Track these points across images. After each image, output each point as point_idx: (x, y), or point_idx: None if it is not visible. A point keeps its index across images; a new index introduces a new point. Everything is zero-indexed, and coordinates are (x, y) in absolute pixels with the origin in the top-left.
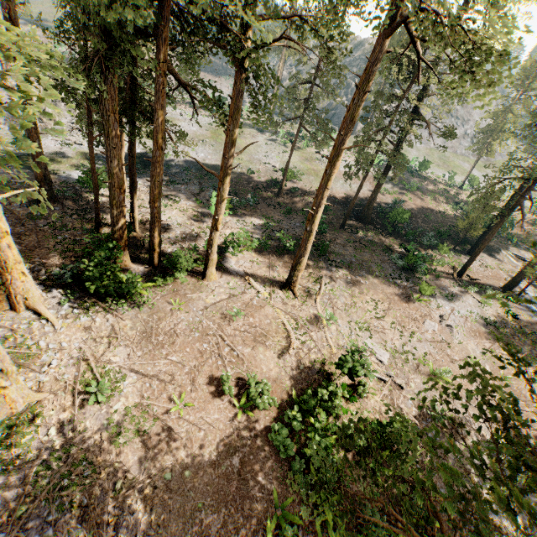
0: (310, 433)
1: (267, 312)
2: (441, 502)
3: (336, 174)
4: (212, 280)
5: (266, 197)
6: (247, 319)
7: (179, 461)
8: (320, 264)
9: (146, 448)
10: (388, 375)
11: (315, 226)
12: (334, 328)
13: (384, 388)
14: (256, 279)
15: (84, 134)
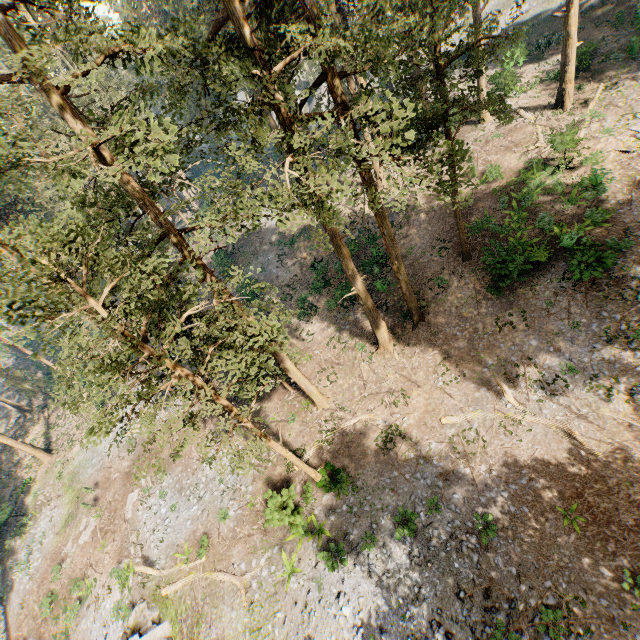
0: (522, 189)
1: (526, 131)
2: (626, 219)
3: None
4: (487, 122)
5: (598, 17)
6: (506, 139)
7: (441, 204)
8: (627, 69)
9: (427, 200)
10: (638, 148)
11: (570, 28)
12: (596, 126)
13: (623, 158)
14: (528, 110)
15: None
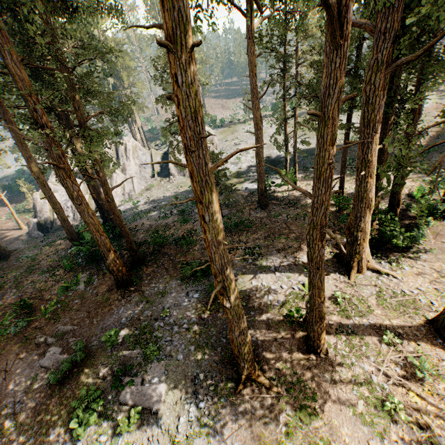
0: None
1: None
2: None
3: (425, 111)
4: None
5: None
6: None
7: None
8: None
9: None
10: None
11: None
12: None
13: None
14: None
15: (280, 149)
